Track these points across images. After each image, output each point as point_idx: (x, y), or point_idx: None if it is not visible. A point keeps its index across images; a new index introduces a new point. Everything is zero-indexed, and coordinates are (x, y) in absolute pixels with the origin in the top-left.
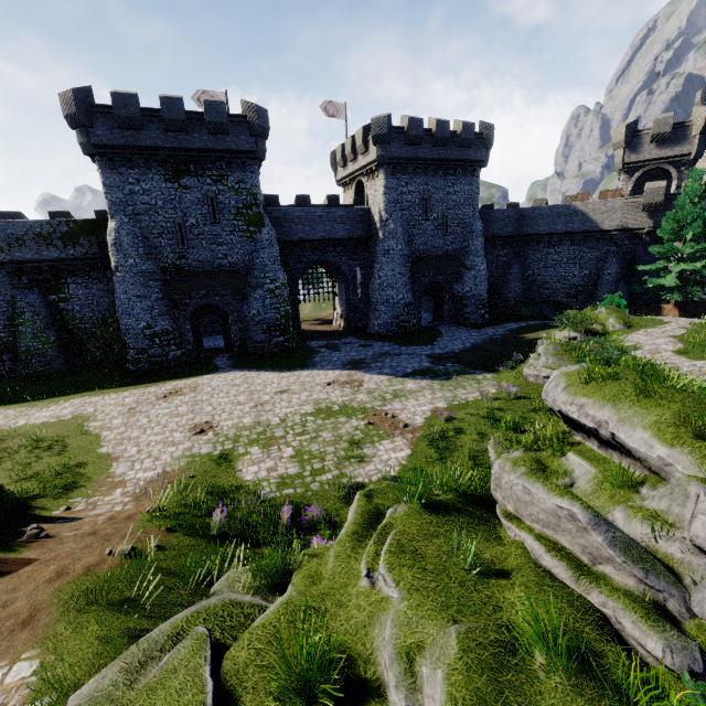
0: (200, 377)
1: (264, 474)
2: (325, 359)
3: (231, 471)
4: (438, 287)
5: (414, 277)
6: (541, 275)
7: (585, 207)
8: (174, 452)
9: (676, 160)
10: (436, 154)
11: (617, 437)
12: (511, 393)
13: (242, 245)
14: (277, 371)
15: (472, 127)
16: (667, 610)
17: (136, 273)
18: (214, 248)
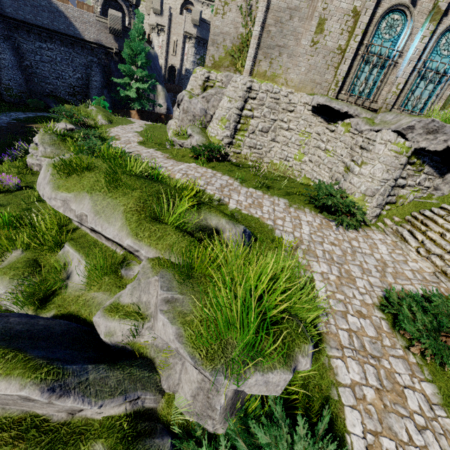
0: None
1: None
2: None
3: None
4: None
5: None
6: (39, 68)
7: (66, 10)
8: None
9: None
10: None
11: (96, 230)
12: (12, 185)
13: None
14: None
15: None
16: (146, 409)
17: None
18: None
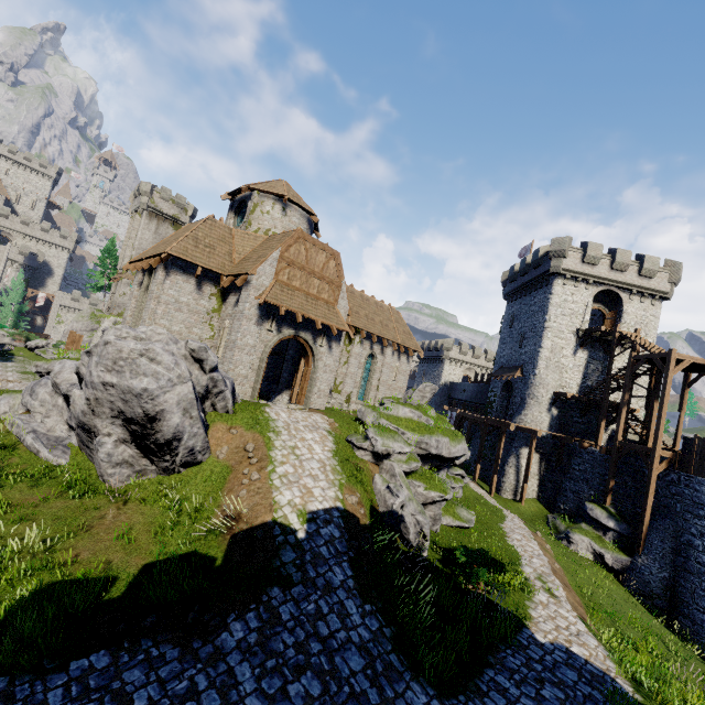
0: None
1: None
2: None
3: None
4: None
5: None
6: None
7: None
8: None
9: None
10: None
11: None
12: None
13: None
14: None
15: None
16: None
17: None
18: None
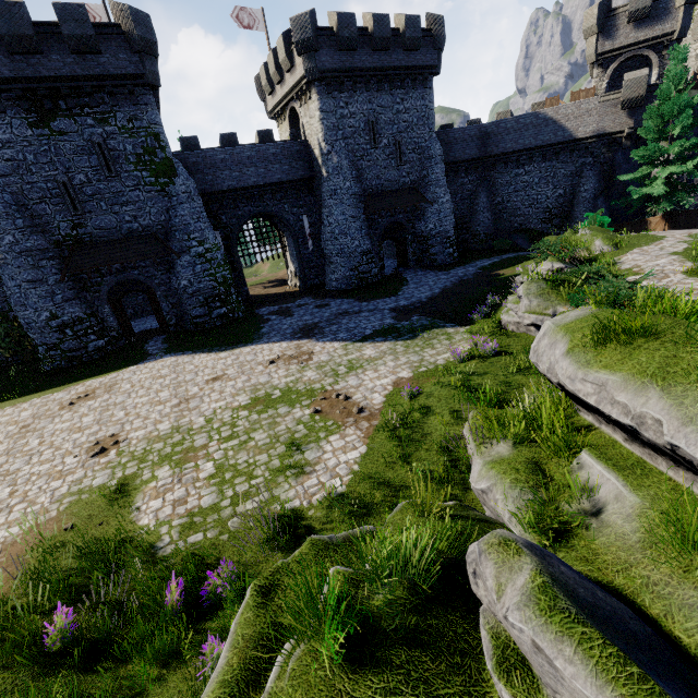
0: (121, 371)
1: (167, 513)
2: (275, 328)
3: (125, 511)
4: (399, 228)
5: (369, 219)
6: (511, 201)
7: (556, 114)
8: (58, 489)
9: (657, 42)
10: (377, 62)
11: (683, 452)
12: (488, 350)
13: (153, 202)
14: (215, 351)
15: (417, 21)
16: None
17: (19, 252)
18: (118, 210)
